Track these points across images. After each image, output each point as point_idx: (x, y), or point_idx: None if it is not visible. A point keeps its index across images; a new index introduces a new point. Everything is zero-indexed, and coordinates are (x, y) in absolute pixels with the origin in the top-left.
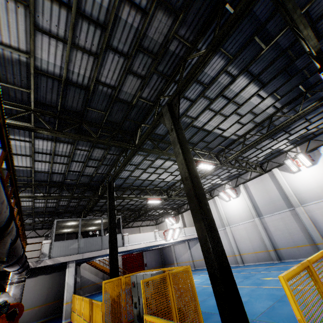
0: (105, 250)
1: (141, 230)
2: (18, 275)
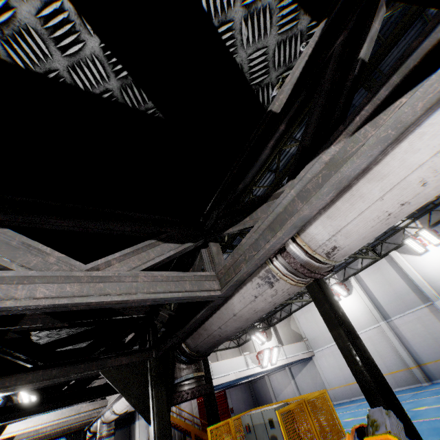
0: None
1: (219, 356)
2: (108, 424)
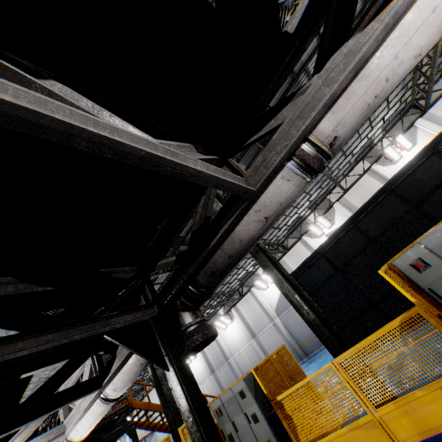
0: None
1: None
2: None
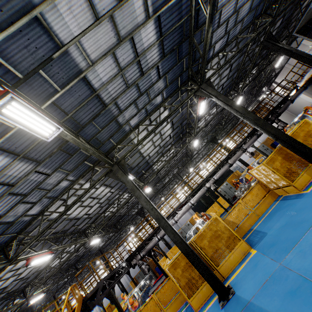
0: None
1: None
2: None
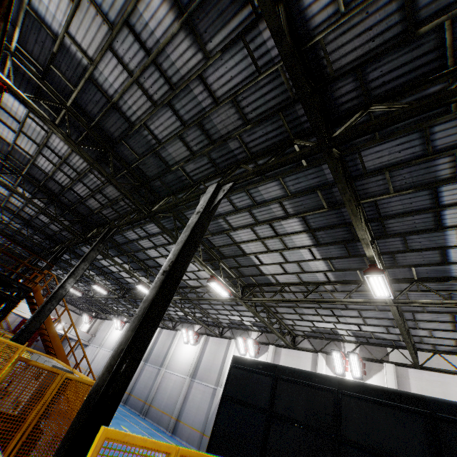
0: None
1: (61, 310)
2: None
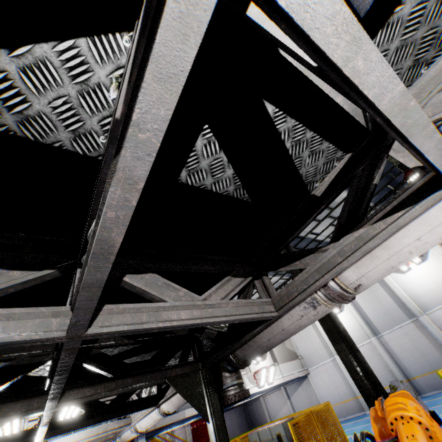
0: (183, 411)
1: None
2: None
